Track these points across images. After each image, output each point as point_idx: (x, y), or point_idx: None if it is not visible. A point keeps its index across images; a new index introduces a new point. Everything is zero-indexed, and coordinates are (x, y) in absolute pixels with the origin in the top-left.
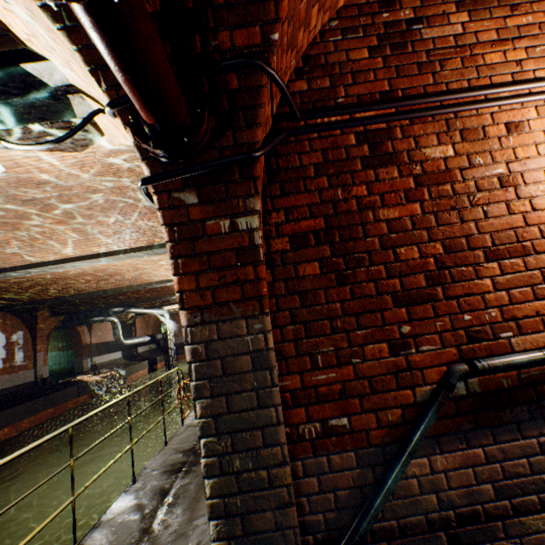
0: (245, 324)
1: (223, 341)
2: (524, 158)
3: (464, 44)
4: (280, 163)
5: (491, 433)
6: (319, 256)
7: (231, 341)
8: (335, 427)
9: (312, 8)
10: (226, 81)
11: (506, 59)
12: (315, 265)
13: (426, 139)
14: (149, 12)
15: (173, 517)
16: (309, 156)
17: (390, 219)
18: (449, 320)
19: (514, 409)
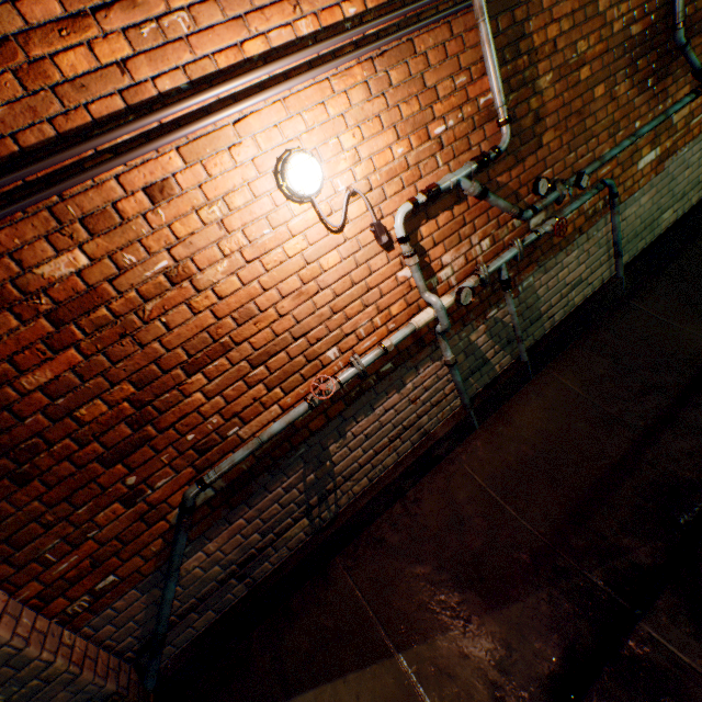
0: None
1: None
2: (189, 236)
3: (5, 35)
4: None
5: (247, 505)
6: None
7: None
8: (106, 587)
9: None
10: None
11: (100, 60)
12: None
13: (33, 251)
14: None
15: None
16: None
17: (45, 384)
18: (174, 449)
19: (259, 479)
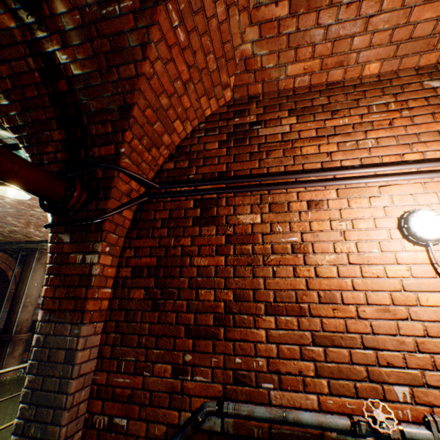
0: (70, 327)
1: (55, 336)
2: (318, 231)
3: (288, 139)
4: (143, 215)
5: None
6: (147, 285)
7: (59, 338)
8: (117, 425)
9: (173, 123)
10: (96, 173)
11: (319, 150)
12: (142, 291)
13: (242, 208)
14: (61, 139)
15: None
16: (161, 212)
17: (201, 265)
18: (223, 358)
19: None
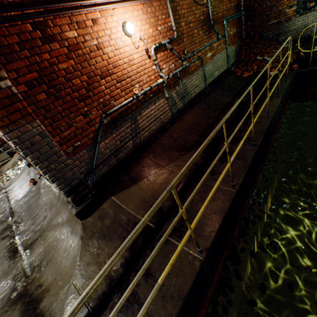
0: (30, 125)
1: (25, 135)
2: (102, 37)
3: None
4: None
5: (116, 130)
6: (43, 90)
7: (28, 133)
8: (77, 146)
9: None
10: None
11: None
12: (43, 94)
13: (64, 27)
14: None
15: (24, 223)
16: (11, 38)
17: (65, 68)
18: (97, 102)
19: (119, 121)
